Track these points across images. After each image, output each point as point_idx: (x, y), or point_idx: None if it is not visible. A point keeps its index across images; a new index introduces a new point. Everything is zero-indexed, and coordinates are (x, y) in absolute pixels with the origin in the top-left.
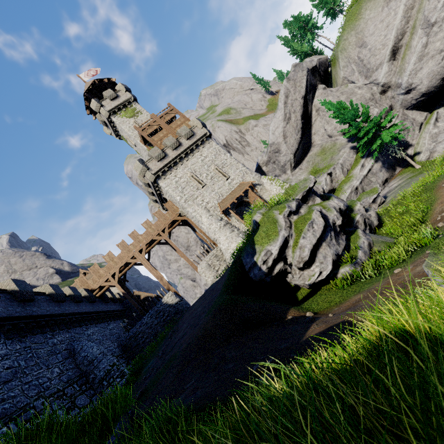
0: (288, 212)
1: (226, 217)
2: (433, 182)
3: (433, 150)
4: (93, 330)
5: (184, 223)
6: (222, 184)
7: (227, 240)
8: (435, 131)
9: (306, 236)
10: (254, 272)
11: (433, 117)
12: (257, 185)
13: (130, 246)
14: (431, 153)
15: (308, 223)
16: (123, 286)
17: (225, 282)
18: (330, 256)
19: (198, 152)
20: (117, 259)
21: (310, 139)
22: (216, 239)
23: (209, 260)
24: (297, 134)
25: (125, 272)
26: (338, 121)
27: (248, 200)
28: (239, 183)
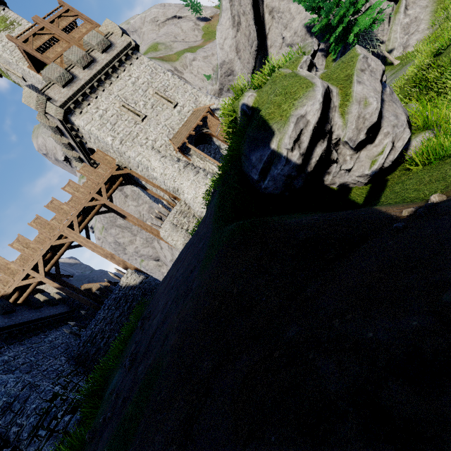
0: (308, 62)
1: (185, 156)
2: (446, 49)
3: (406, 45)
4: (15, 352)
5: (128, 180)
6: (169, 113)
7: (193, 185)
8: (406, 21)
9: (362, 79)
10: (273, 173)
11: (402, 4)
12: (217, 110)
13: (52, 222)
14: (405, 49)
15: (359, 58)
16: (58, 279)
17: (216, 215)
18: (402, 114)
19: (124, 72)
20: (35, 244)
21: (266, 54)
22: (177, 188)
23: (174, 219)
24: (252, 46)
25: (57, 260)
26: (306, 7)
27: (208, 132)
28: (192, 110)
